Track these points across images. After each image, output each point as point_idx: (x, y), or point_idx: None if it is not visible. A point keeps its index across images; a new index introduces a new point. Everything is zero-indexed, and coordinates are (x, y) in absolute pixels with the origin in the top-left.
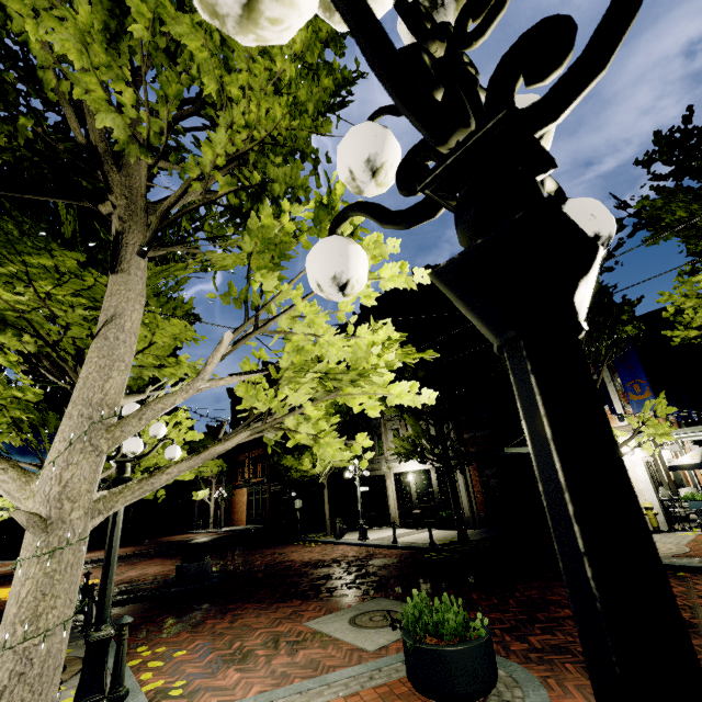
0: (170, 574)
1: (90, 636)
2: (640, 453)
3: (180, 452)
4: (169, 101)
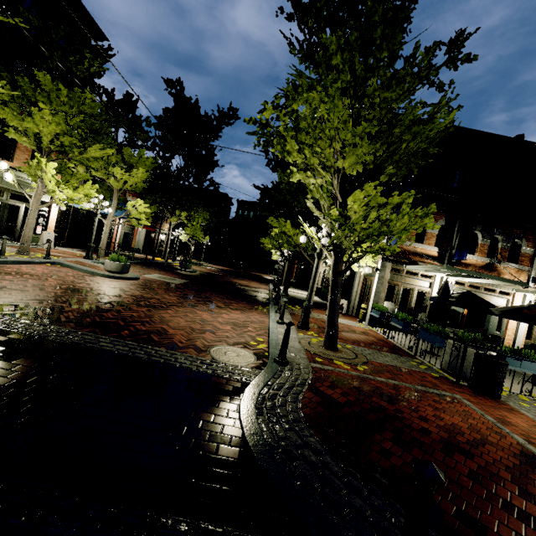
0: (197, 270)
1: (88, 244)
2: (379, 274)
3: (110, 210)
4: (32, 137)
